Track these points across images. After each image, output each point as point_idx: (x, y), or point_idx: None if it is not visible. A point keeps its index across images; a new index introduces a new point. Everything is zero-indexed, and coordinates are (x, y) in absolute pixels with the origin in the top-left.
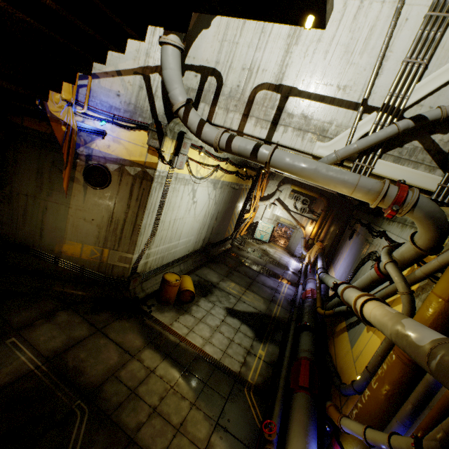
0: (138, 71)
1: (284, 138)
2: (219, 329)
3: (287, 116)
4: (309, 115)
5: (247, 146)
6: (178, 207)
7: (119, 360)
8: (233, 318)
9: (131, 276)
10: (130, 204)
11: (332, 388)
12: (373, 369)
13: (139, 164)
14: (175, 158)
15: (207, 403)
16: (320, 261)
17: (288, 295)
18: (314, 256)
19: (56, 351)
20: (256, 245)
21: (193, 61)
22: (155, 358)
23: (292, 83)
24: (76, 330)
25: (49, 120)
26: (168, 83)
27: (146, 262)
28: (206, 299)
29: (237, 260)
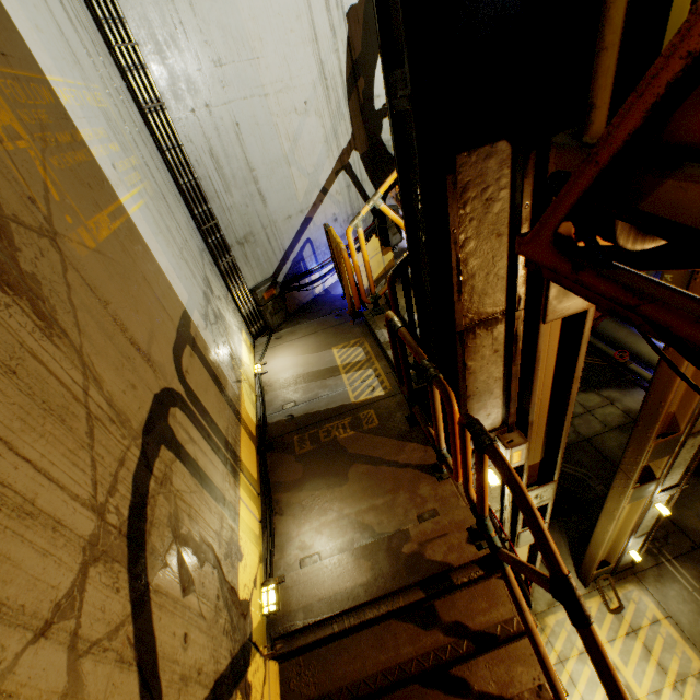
0: (337, 169)
1: None
2: None
3: None
4: None
5: None
6: None
7: None
8: None
9: None
10: None
11: None
12: None
13: (382, 276)
14: None
15: None
16: None
17: None
18: None
19: None
20: None
21: None
22: None
23: None
24: None
25: None
26: None
27: None
28: None
29: None
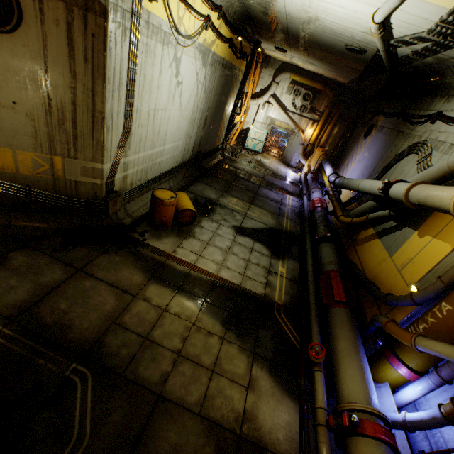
0: None
1: None
2: (231, 251)
3: None
4: None
5: None
6: (157, 87)
7: (118, 303)
8: (244, 236)
9: (107, 197)
10: (74, 70)
11: (361, 296)
12: (452, 280)
13: None
14: None
15: (238, 334)
16: (329, 166)
17: (294, 207)
18: (316, 163)
19: (21, 307)
20: (249, 156)
21: None
22: (164, 294)
23: None
24: (45, 274)
25: None
26: None
27: (125, 176)
28: (209, 219)
29: (233, 173)
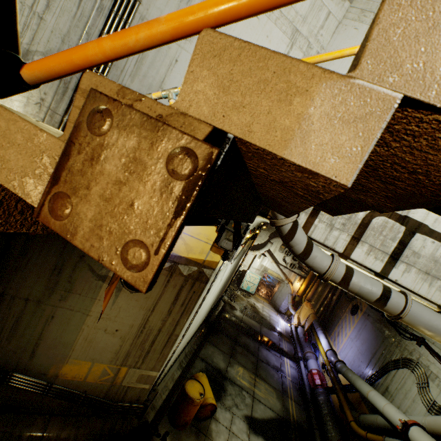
0: None
1: (405, 278)
2: None
3: (412, 253)
4: (440, 260)
5: (372, 289)
6: (210, 293)
7: None
8: (257, 435)
9: (148, 399)
10: (171, 310)
11: None
12: None
13: (197, 262)
14: (234, 251)
15: None
16: (323, 336)
17: (294, 377)
18: (306, 319)
19: None
20: (244, 299)
21: None
22: None
23: (422, 218)
24: None
25: None
26: None
27: (165, 368)
28: (222, 405)
29: (234, 326)
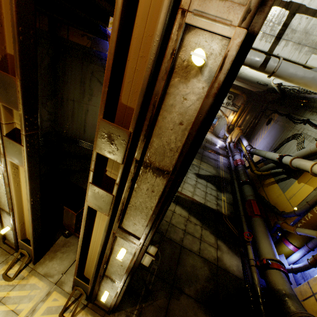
0: None
1: (284, 51)
2: (196, 186)
3: (291, 31)
4: (310, 31)
5: (259, 58)
6: None
7: None
8: (201, 179)
9: None
10: None
11: (268, 214)
12: (312, 203)
13: None
14: None
15: (208, 226)
16: (245, 140)
17: (225, 163)
18: (236, 137)
19: None
20: None
21: None
22: (171, 205)
23: (302, 0)
24: None
25: (106, 36)
26: None
27: None
28: None
29: None
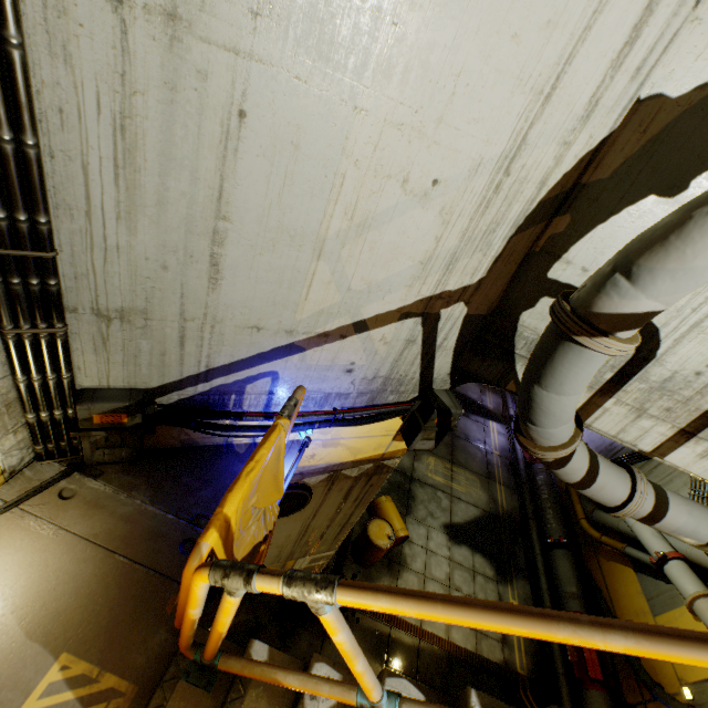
0: (412, 310)
1: None
2: (453, 583)
3: None
4: None
5: (697, 534)
6: None
7: None
8: (460, 545)
9: (327, 566)
10: (340, 508)
11: None
12: None
13: (371, 459)
14: None
15: None
16: None
17: (503, 449)
18: None
19: None
20: None
21: (580, 277)
22: None
23: None
24: None
25: None
26: (550, 415)
27: None
28: (414, 520)
29: None
